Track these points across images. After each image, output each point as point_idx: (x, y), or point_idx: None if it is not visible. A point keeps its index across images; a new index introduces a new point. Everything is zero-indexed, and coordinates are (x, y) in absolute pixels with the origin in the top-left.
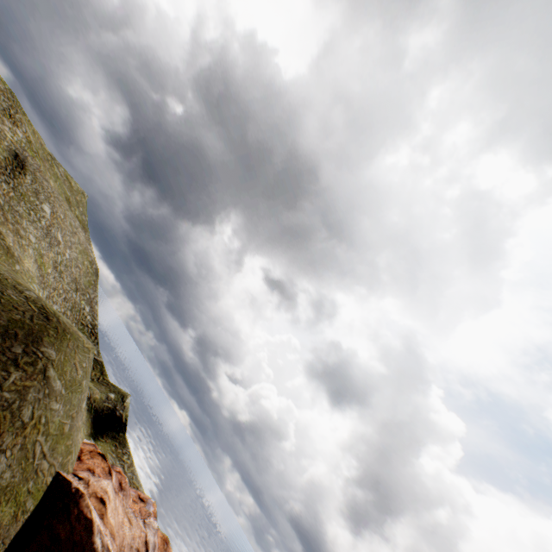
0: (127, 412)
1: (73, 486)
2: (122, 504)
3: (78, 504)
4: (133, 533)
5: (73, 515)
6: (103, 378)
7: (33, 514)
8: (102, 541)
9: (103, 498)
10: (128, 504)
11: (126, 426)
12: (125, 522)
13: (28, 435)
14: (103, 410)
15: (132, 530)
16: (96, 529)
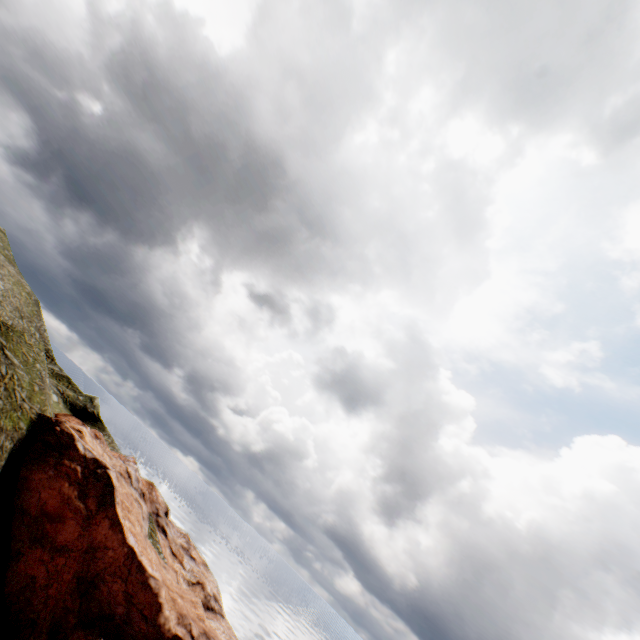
0: (98, 410)
1: (54, 419)
2: (100, 446)
3: (60, 426)
4: (114, 462)
5: (58, 431)
6: (69, 389)
7: (28, 431)
8: (83, 444)
9: (79, 430)
10: (106, 449)
11: (100, 420)
12: (105, 455)
13: (10, 382)
14: (74, 408)
15: (113, 461)
16: (77, 438)
